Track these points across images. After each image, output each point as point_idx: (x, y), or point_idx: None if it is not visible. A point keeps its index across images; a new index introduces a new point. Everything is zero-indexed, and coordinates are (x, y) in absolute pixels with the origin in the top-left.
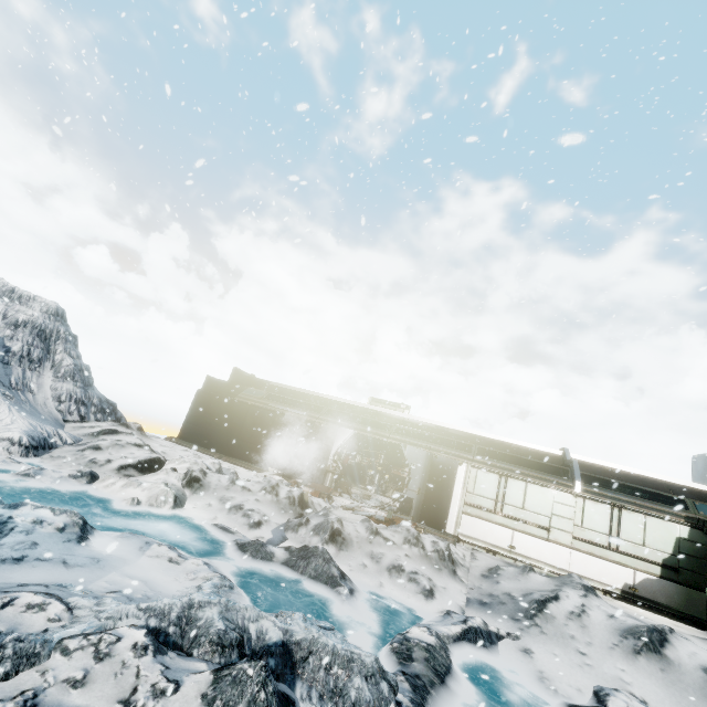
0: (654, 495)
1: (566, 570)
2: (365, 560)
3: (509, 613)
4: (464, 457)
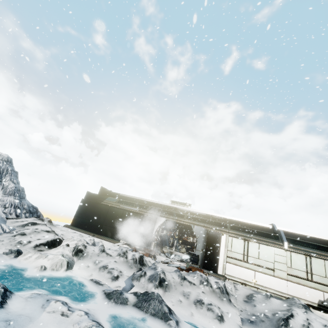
0: (318, 247)
1: (286, 293)
2: (180, 297)
3: None
4: (224, 231)
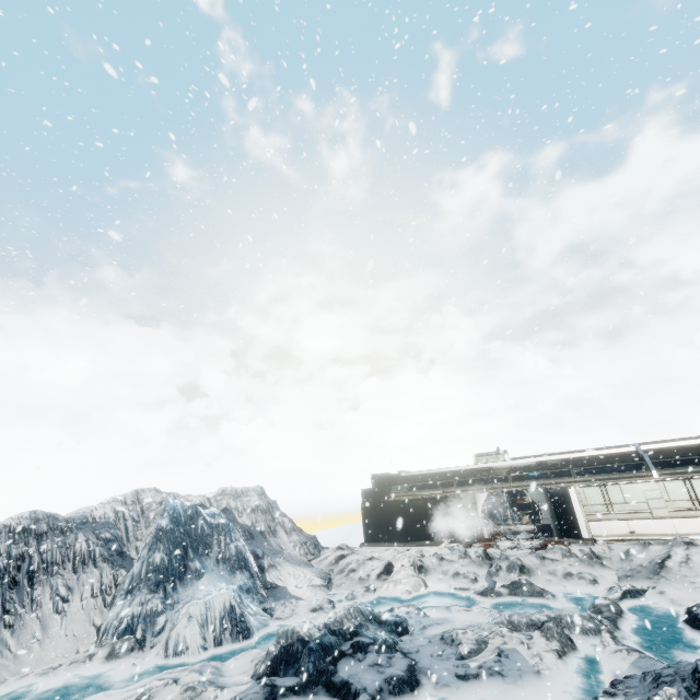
0: None
1: (675, 534)
2: (547, 577)
3: (645, 576)
4: (569, 482)
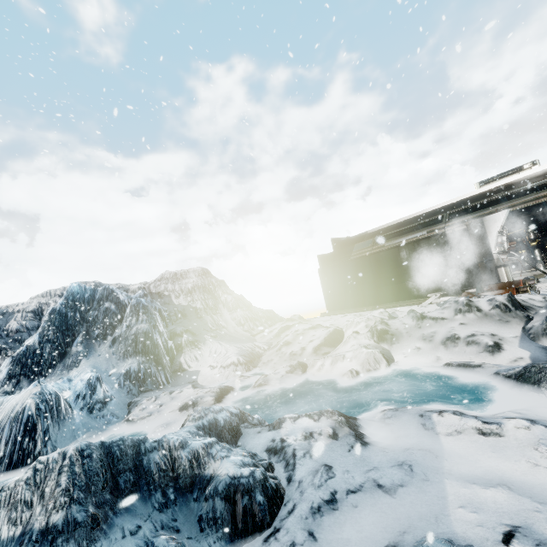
0: None
1: None
2: None
3: None
4: None
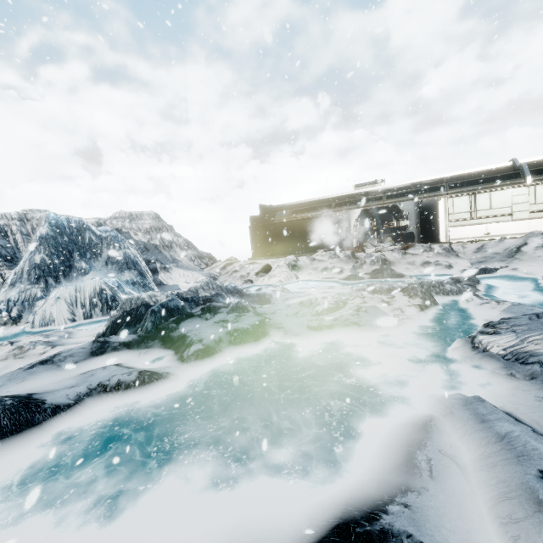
0: None
1: (527, 233)
2: (406, 266)
3: (498, 260)
4: (440, 195)
